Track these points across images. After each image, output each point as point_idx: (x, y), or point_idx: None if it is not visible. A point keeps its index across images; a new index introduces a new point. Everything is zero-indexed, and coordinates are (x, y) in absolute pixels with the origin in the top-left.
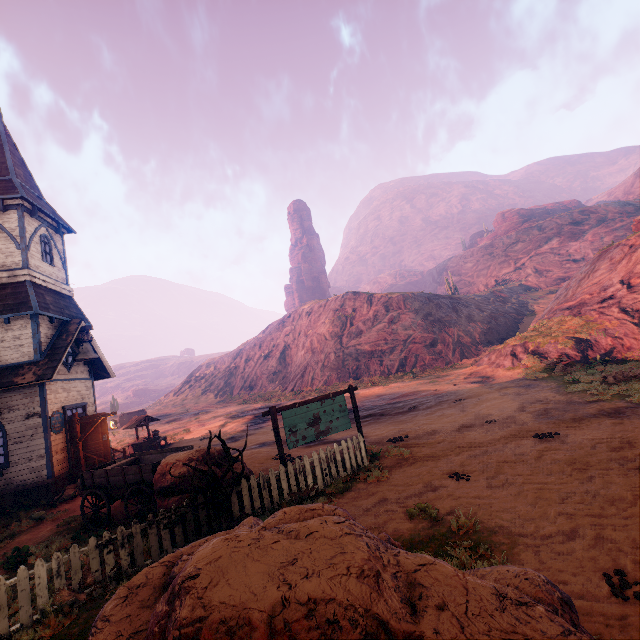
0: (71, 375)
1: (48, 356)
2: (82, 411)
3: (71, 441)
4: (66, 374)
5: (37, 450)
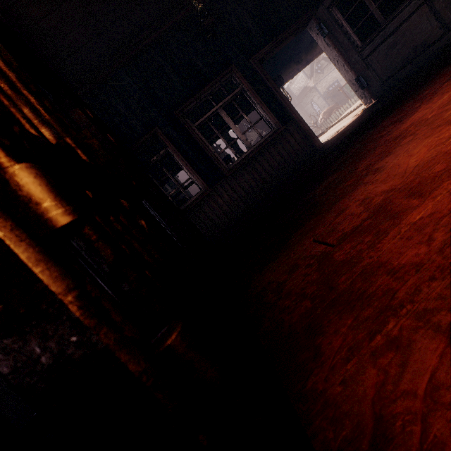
0: (325, 74)
1: (310, 78)
2: (337, 83)
3: (335, 98)
4: (323, 76)
5: (325, 106)
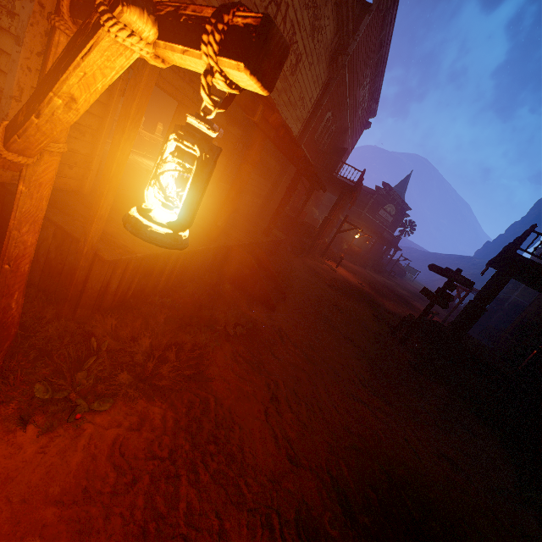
0: None
1: None
2: None
3: None
4: None
5: None
